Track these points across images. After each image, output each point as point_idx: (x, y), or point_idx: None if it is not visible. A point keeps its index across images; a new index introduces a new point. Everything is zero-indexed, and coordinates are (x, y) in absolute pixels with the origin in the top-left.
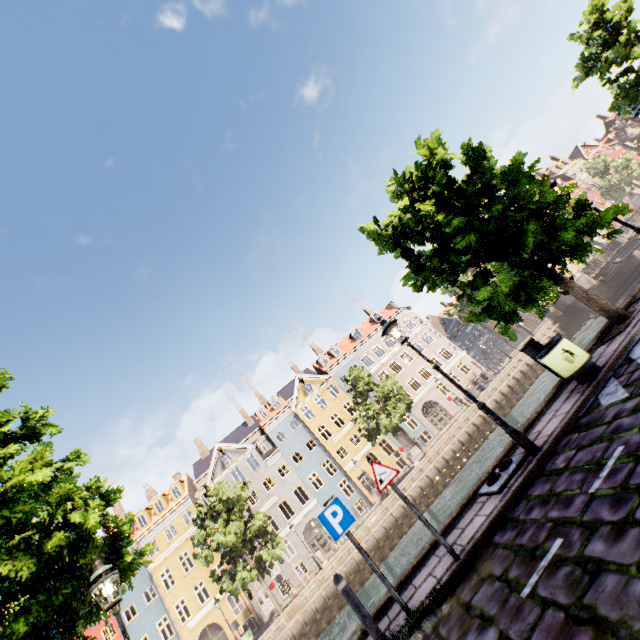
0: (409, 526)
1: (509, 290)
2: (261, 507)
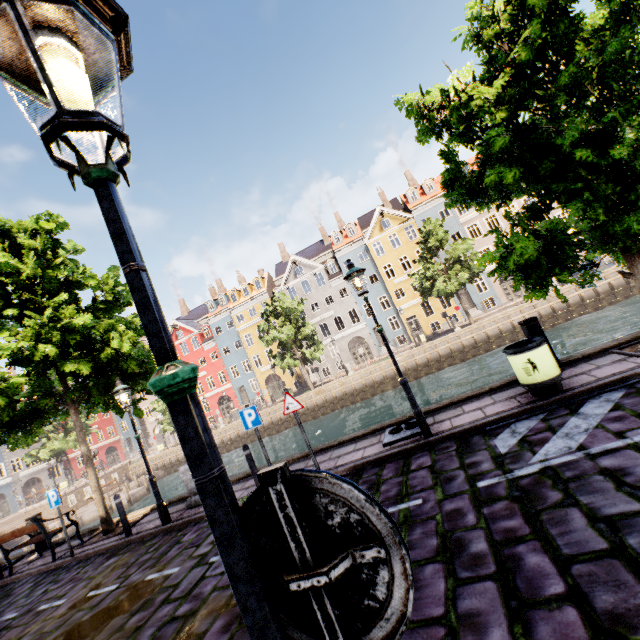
0: (426, 374)
1: (520, 266)
2: (320, 315)
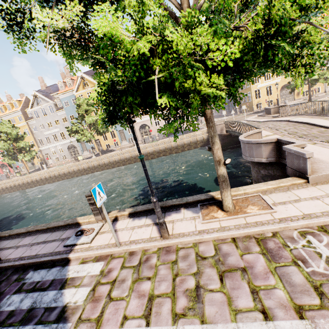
0: (77, 176)
1: None
2: (52, 130)
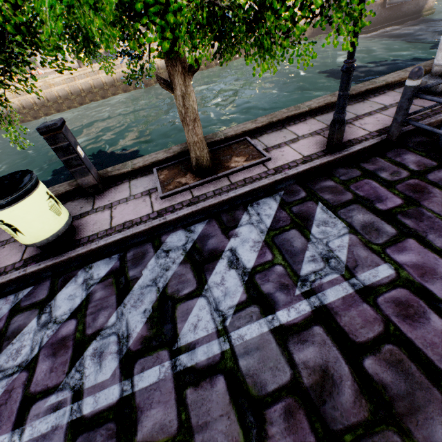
0: (91, 101)
1: None
2: None
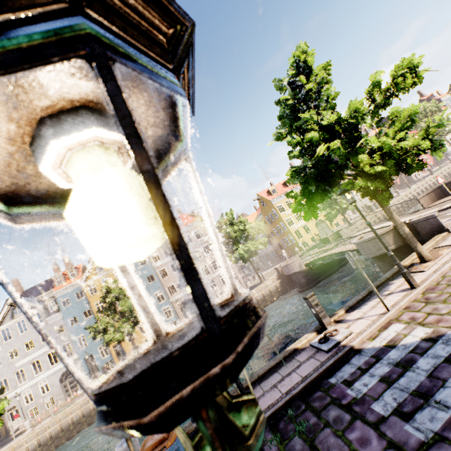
0: None
1: None
2: (33, 353)
